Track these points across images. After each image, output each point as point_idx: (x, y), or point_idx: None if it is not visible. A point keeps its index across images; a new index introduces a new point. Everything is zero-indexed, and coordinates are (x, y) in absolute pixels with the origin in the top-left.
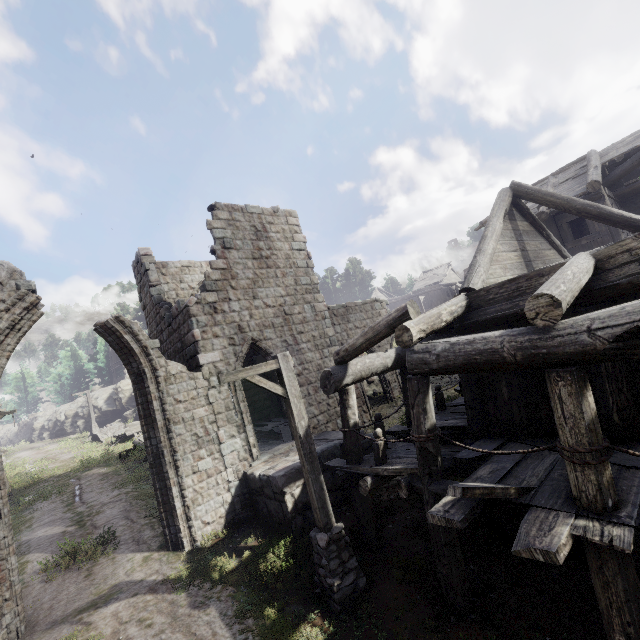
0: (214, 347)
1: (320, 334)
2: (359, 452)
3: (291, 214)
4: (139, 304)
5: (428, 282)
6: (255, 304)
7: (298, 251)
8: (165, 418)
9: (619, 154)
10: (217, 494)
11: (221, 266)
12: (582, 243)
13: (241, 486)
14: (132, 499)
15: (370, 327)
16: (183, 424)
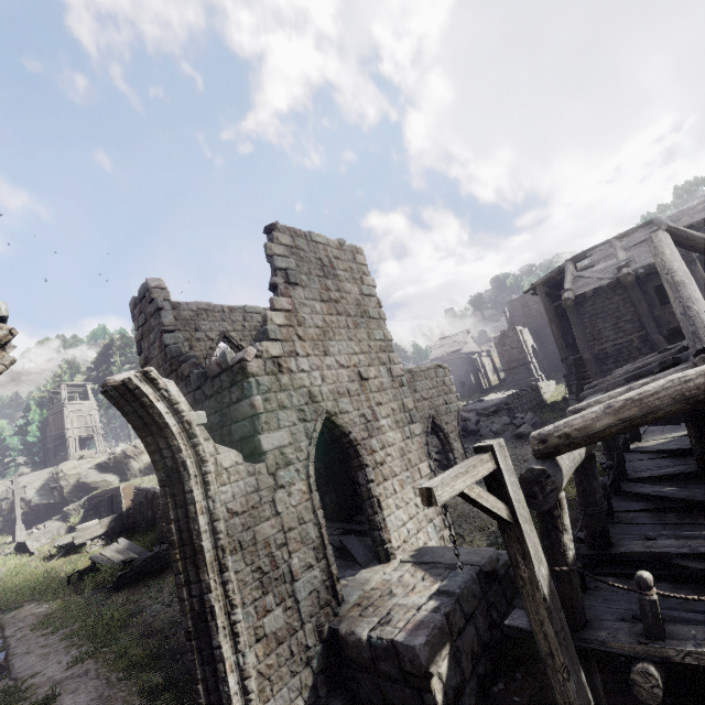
0: (280, 423)
1: (399, 406)
2: (583, 607)
3: (358, 250)
4: (96, 361)
5: (447, 349)
6: (327, 362)
7: (368, 297)
8: (217, 545)
9: (699, 219)
10: (292, 674)
11: (285, 306)
12: (672, 310)
13: (325, 653)
14: (108, 671)
15: (630, 400)
16: (241, 553)
